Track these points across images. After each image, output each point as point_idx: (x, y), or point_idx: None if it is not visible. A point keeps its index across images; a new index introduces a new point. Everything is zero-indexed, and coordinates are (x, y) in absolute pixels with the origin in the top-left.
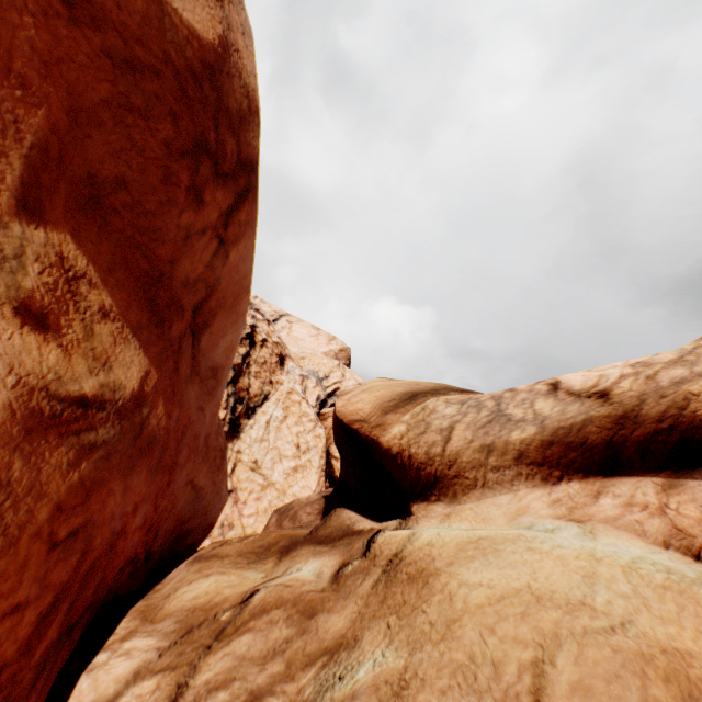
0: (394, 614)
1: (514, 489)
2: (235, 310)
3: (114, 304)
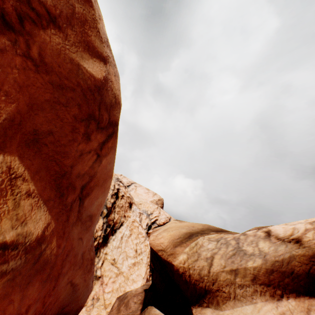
0: None
1: (254, 302)
2: (104, 186)
3: (36, 188)
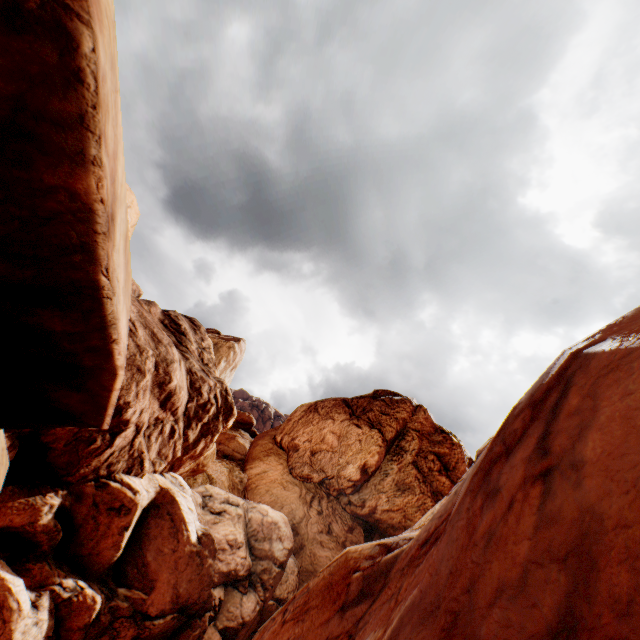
0: None
1: None
2: None
3: None
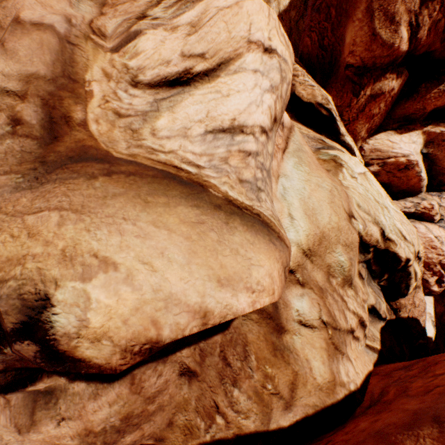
0: (327, 251)
1: None
2: None
3: None
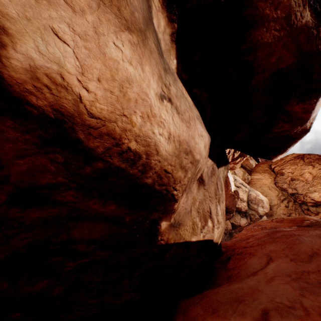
0: None
1: None
2: None
3: None
